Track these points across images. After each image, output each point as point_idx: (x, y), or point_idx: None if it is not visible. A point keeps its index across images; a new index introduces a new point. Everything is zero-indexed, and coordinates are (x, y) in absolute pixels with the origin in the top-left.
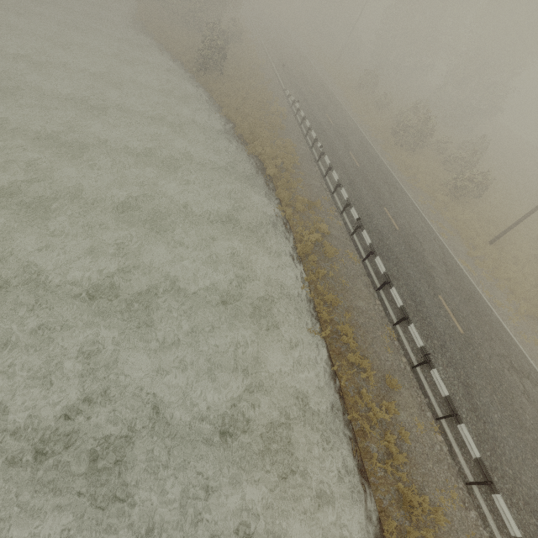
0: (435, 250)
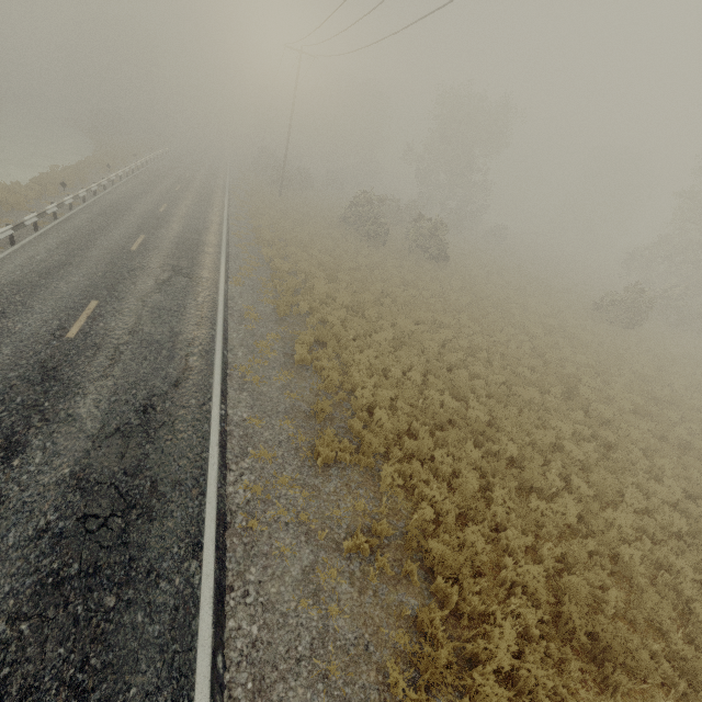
0: (209, 185)
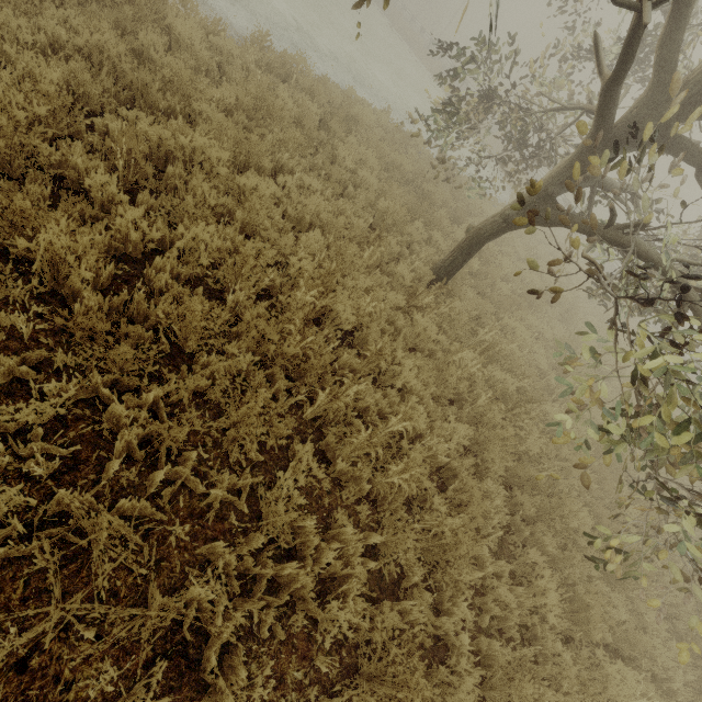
0: None
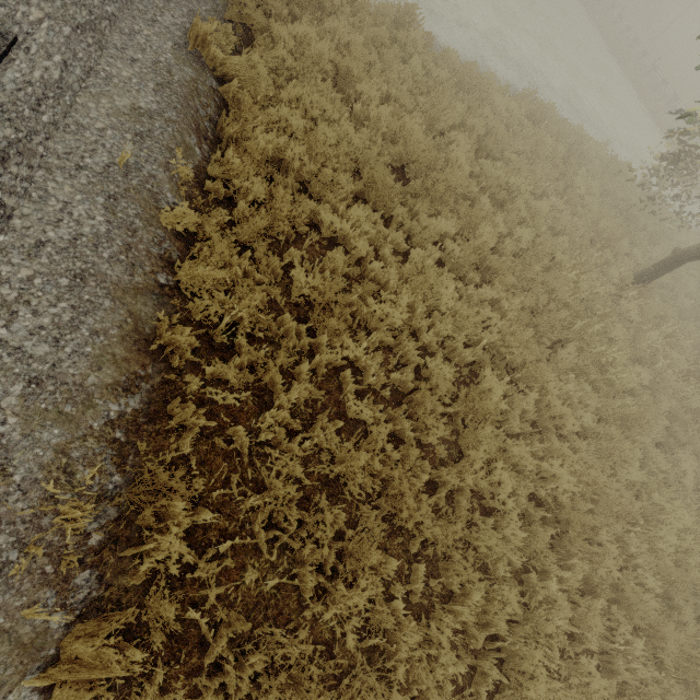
0: None
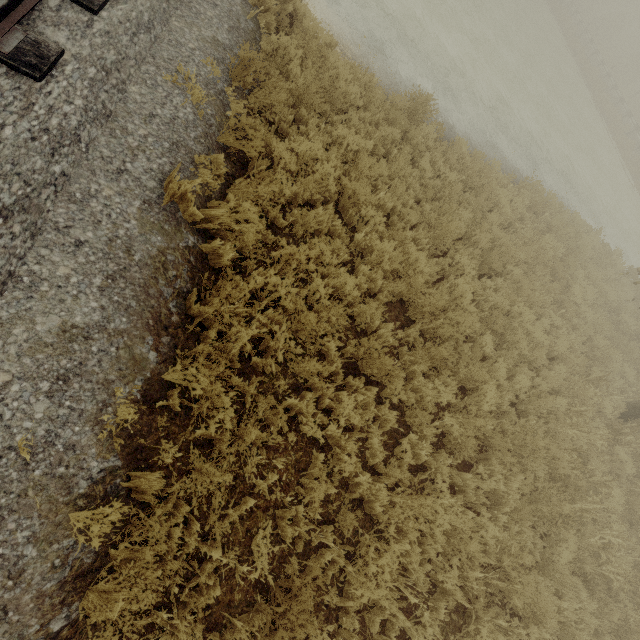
0: None
